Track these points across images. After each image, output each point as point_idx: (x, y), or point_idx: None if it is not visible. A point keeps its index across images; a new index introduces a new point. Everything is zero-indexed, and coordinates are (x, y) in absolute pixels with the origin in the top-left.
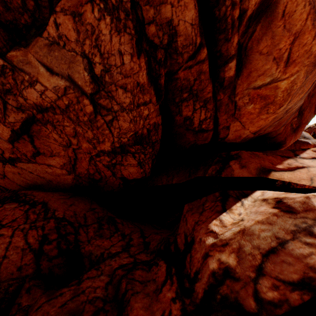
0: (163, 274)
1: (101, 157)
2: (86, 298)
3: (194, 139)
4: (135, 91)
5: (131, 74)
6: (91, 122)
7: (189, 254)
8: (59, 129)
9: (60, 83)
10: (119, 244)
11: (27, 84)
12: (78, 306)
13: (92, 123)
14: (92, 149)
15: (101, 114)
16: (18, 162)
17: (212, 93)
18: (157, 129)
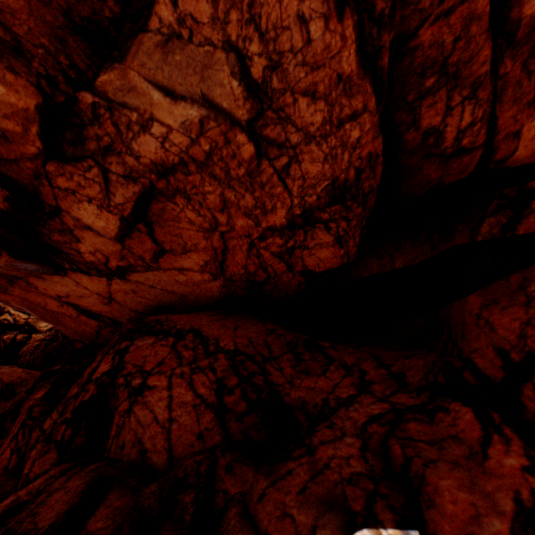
0: (472, 426)
1: (268, 240)
2: (338, 477)
3: (440, 175)
4: (333, 95)
5: (325, 61)
6: (251, 176)
7: (527, 383)
8: (196, 201)
9: (191, 114)
10: (347, 383)
11: (137, 129)
12: (331, 491)
13: (252, 179)
14: (252, 228)
15: (268, 158)
16: (131, 273)
17: (490, 62)
18: (374, 165)
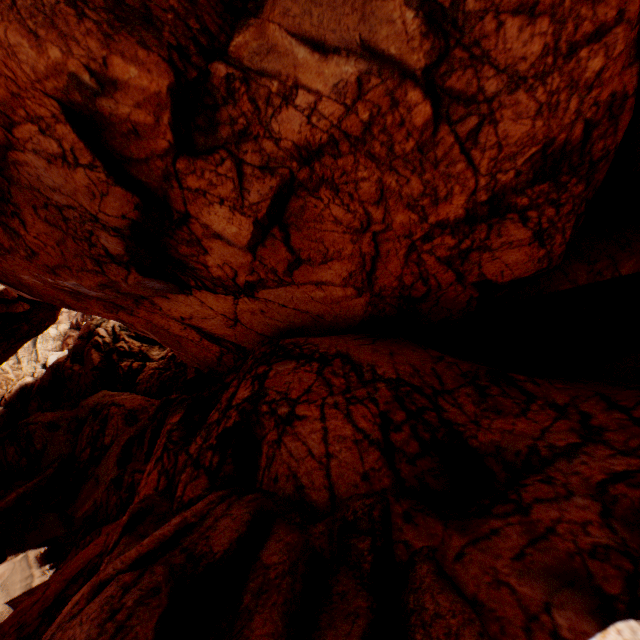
0: None
1: (435, 241)
2: (572, 547)
3: None
4: (566, 4)
5: None
6: (421, 151)
7: None
8: (345, 193)
9: (345, 72)
10: (561, 427)
11: (278, 102)
12: (564, 563)
13: (422, 155)
14: (415, 224)
15: (449, 121)
16: (260, 290)
17: None
18: (617, 113)
